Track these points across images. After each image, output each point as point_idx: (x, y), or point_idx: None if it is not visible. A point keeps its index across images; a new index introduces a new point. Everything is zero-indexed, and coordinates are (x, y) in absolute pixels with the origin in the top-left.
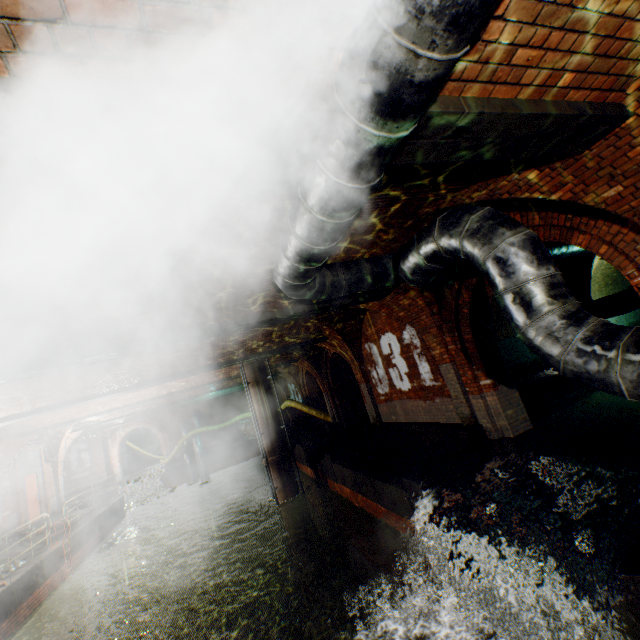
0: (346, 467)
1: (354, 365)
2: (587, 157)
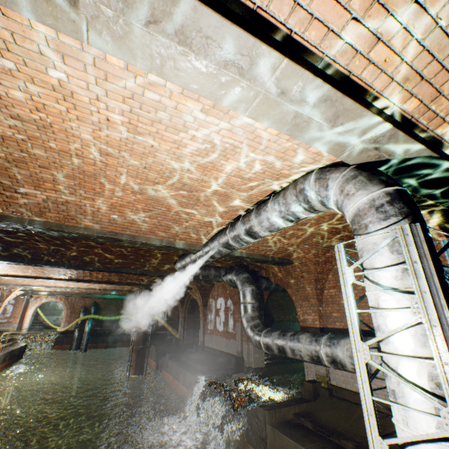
0: (175, 363)
1: (201, 308)
2: (285, 267)
